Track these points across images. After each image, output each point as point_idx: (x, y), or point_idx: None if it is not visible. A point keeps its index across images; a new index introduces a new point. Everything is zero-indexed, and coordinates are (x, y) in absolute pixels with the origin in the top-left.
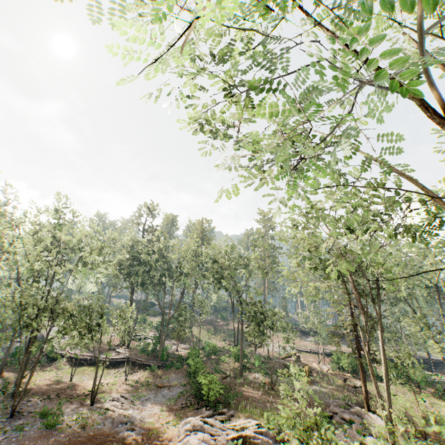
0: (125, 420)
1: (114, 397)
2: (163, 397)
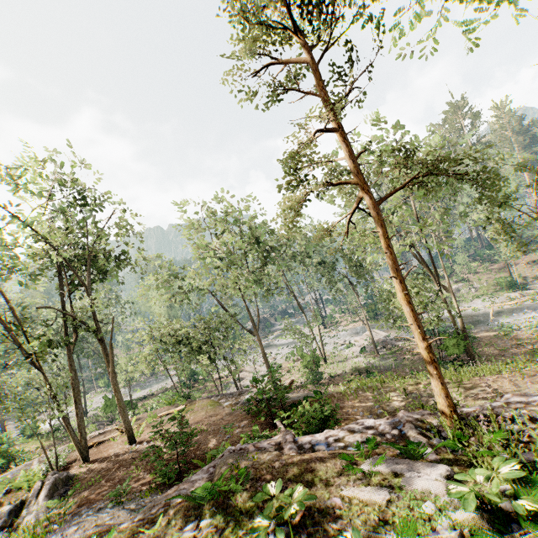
0: None
1: None
2: None
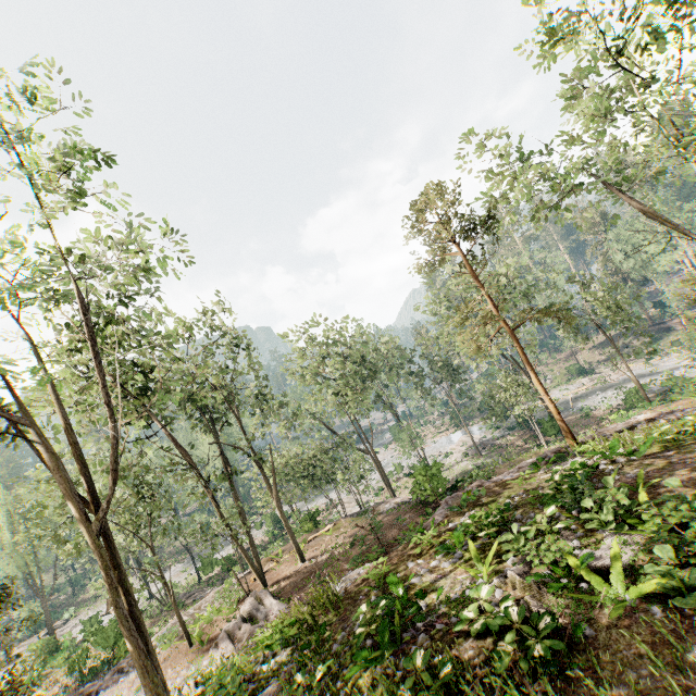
0: None
1: None
2: (1, 654)
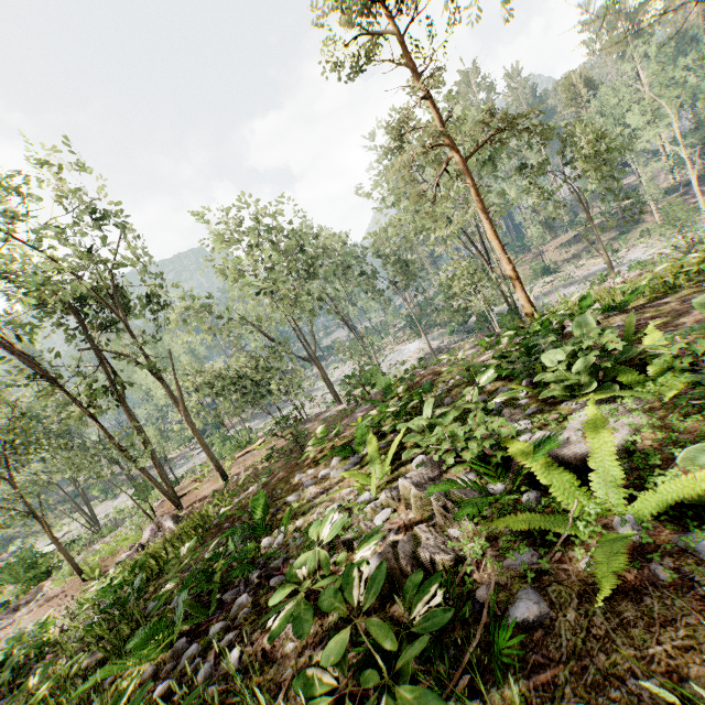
0: None
1: None
2: None
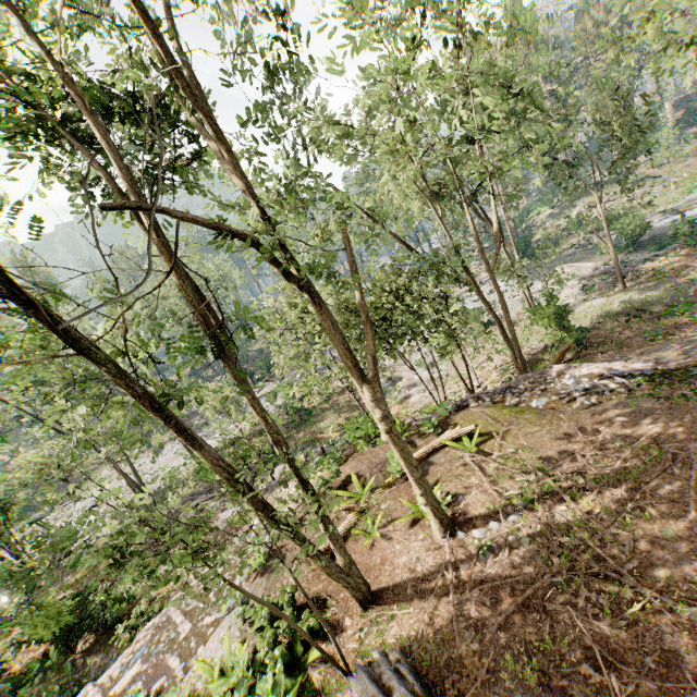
0: None
1: None
2: None
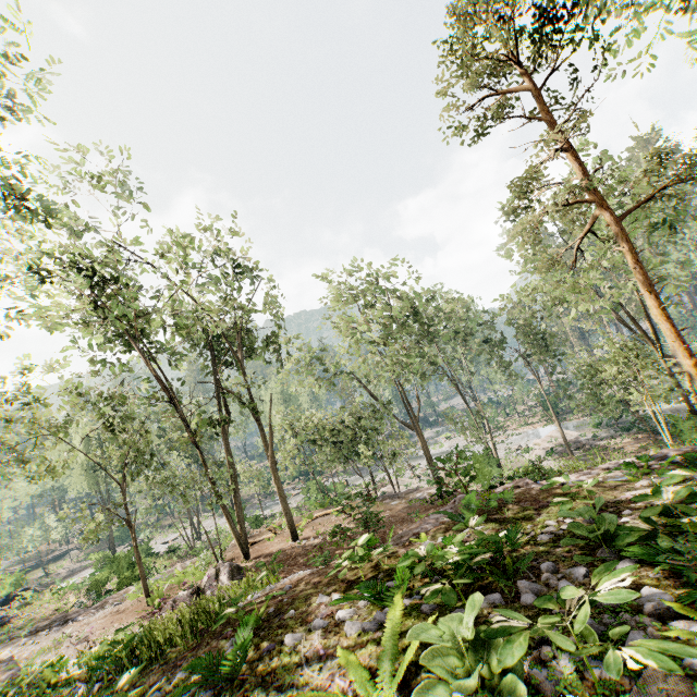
0: (71, 570)
1: (63, 568)
2: None
